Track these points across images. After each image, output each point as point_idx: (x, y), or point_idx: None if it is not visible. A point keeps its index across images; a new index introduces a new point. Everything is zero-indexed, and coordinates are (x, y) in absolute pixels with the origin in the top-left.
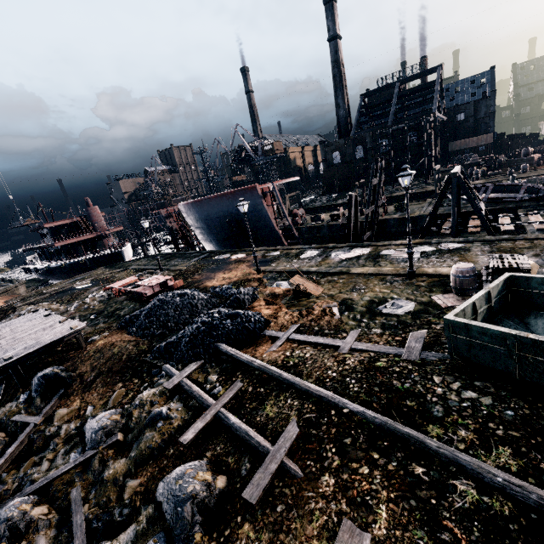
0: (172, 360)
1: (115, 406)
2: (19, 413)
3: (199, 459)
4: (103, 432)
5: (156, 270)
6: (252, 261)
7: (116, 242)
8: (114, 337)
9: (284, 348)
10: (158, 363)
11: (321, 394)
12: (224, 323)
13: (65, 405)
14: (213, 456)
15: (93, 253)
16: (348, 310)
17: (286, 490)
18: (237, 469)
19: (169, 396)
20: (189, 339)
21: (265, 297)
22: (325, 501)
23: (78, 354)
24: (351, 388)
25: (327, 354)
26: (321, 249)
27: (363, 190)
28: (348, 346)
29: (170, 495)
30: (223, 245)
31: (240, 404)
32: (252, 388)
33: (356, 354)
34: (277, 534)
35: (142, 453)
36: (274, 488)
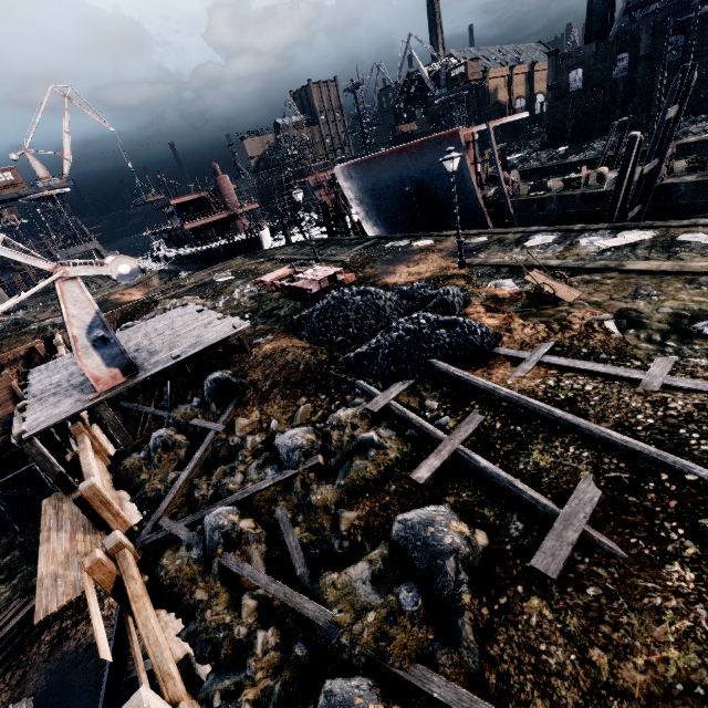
0: (366, 376)
1: (303, 424)
2: (196, 417)
3: (436, 503)
4: (300, 451)
5: (310, 261)
6: (446, 250)
7: (253, 224)
8: (282, 341)
9: (536, 374)
10: (348, 378)
11: (636, 448)
12: (437, 333)
13: (243, 414)
14: (458, 503)
15: (226, 239)
16: (635, 327)
17: (600, 569)
18: (502, 526)
19: (373, 420)
20: (389, 351)
21: (483, 302)
22: (682, 600)
23: (244, 359)
24: (694, 446)
25: (625, 389)
26: (559, 233)
27: (621, 137)
28: (659, 381)
29: (419, 543)
30: (392, 228)
31: (486, 443)
32: (502, 425)
33: (679, 394)
34: (595, 623)
35: (355, 483)
36: (576, 563)
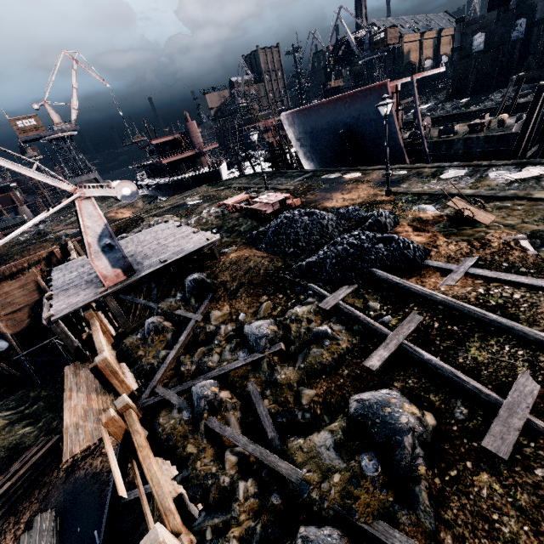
0: (316, 281)
1: (265, 317)
2: (179, 309)
3: (385, 387)
4: (266, 339)
5: (261, 189)
6: (373, 181)
7: (214, 160)
8: (245, 251)
9: (464, 283)
10: (301, 282)
11: None
12: (376, 247)
13: (216, 308)
14: (405, 388)
15: (194, 171)
16: None
17: None
18: (447, 410)
19: (324, 316)
20: (335, 261)
21: (409, 223)
22: None
23: (215, 264)
24: None
25: None
26: (469, 168)
27: (518, 89)
28: None
29: (378, 420)
30: (325, 164)
31: (427, 339)
32: (439, 325)
33: None
34: None
35: (313, 367)
36: (522, 446)
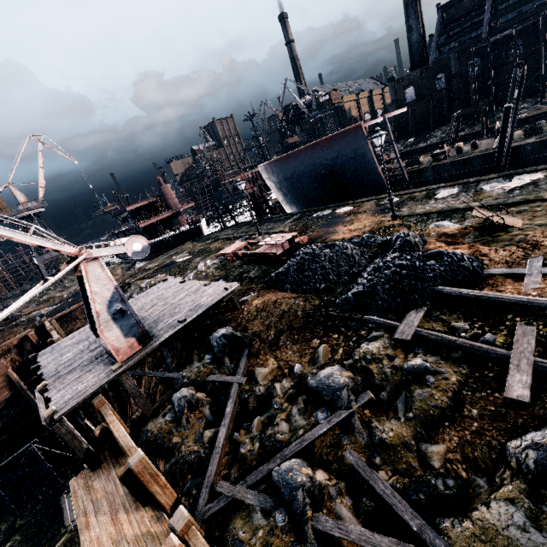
0: (373, 311)
1: (328, 363)
2: (211, 373)
3: (543, 421)
4: (348, 389)
5: (253, 236)
6: (369, 210)
7: (194, 217)
8: (269, 295)
9: None
10: (353, 316)
11: None
12: (429, 264)
13: (258, 364)
14: None
15: (174, 230)
16: None
17: None
18: None
19: (404, 349)
20: (389, 286)
21: (437, 239)
22: None
23: (238, 315)
24: None
25: None
26: (459, 186)
27: (458, 124)
28: None
29: None
30: (308, 205)
31: None
32: None
33: None
34: None
35: (428, 413)
36: None
